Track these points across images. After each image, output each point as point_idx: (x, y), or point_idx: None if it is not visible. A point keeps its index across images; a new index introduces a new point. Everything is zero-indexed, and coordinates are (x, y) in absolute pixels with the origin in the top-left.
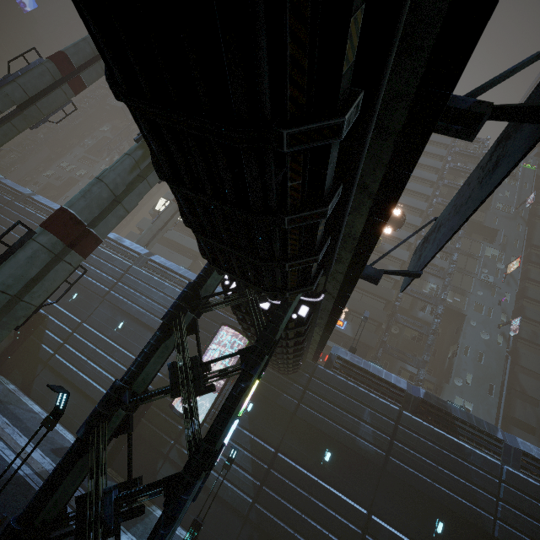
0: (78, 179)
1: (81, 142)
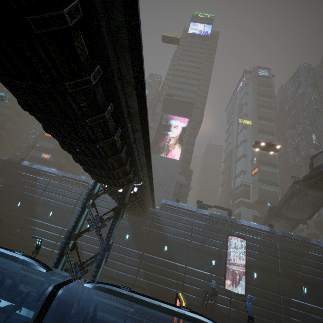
0: None
1: None
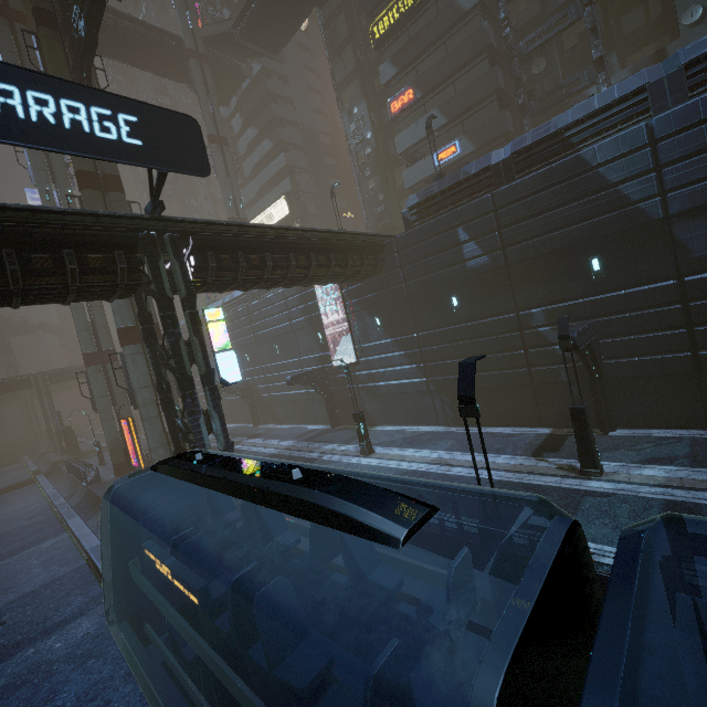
0: None
1: None
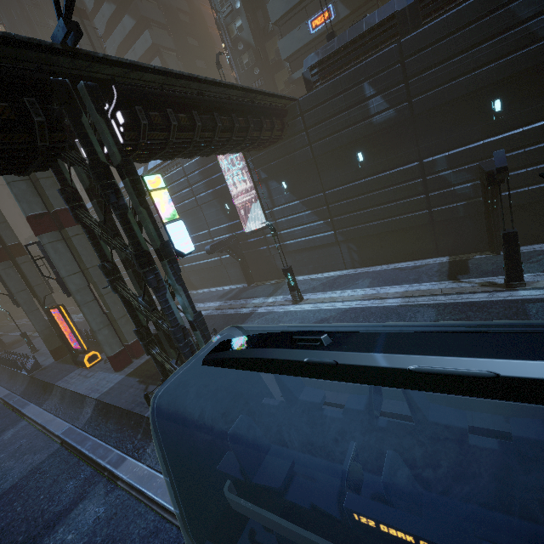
0: None
1: None
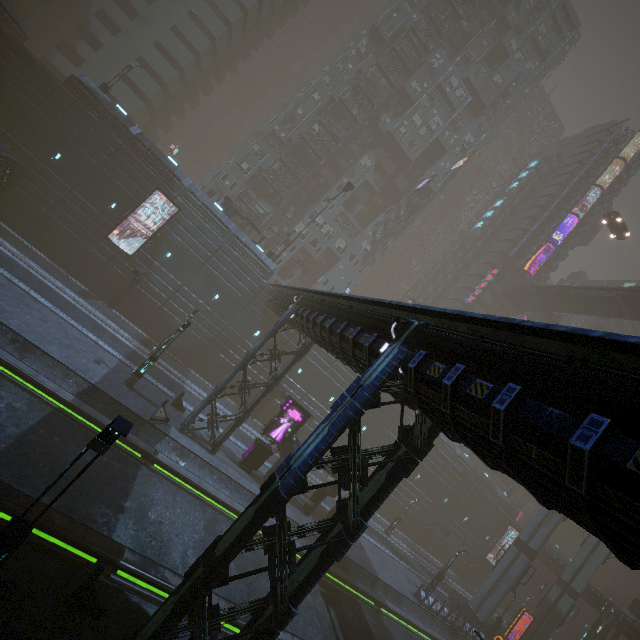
0: (337, 255)
1: (338, 179)
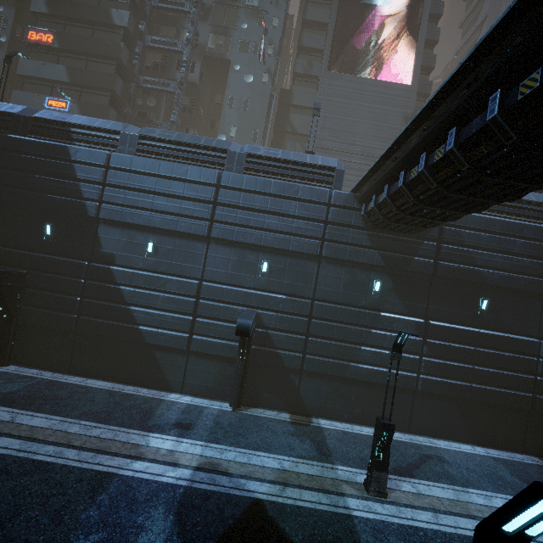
0: None
1: None
